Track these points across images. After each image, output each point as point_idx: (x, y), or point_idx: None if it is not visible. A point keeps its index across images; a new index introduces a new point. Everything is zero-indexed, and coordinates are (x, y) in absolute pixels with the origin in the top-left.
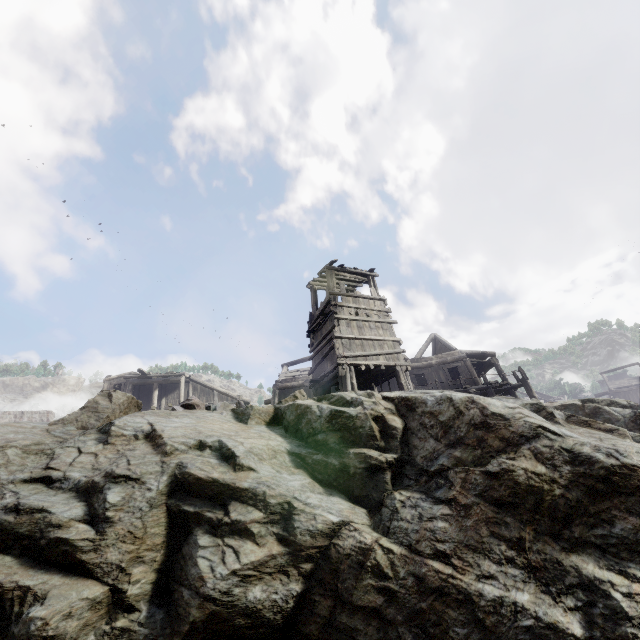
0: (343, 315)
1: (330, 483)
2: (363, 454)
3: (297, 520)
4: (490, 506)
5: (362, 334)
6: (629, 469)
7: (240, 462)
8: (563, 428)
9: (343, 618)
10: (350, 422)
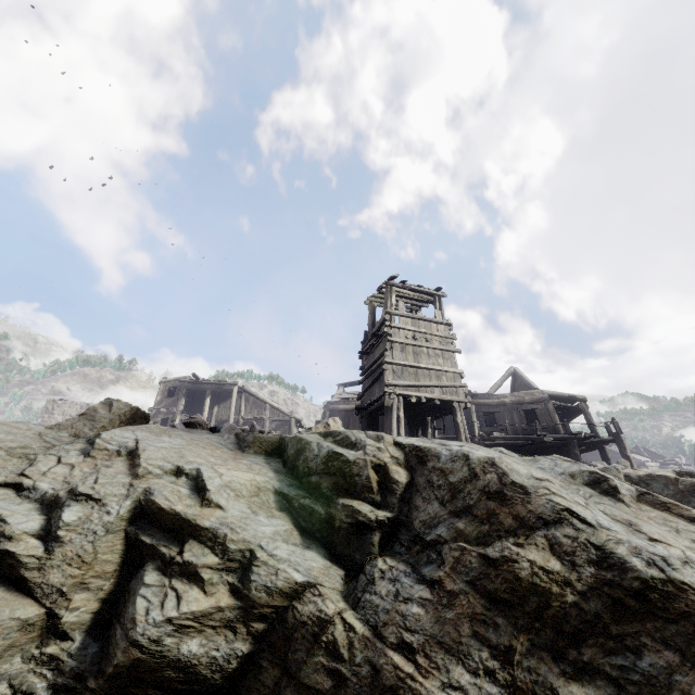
0: (398, 338)
1: (313, 533)
2: (351, 507)
3: (255, 572)
4: (481, 599)
5: (418, 361)
6: (676, 587)
7: (209, 497)
8: (626, 508)
9: (287, 693)
10: (346, 467)
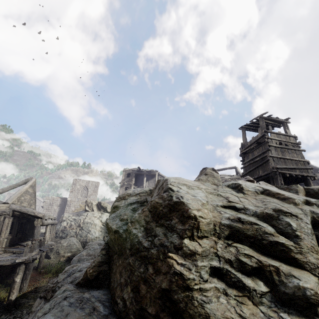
0: (272, 144)
1: None
2: None
3: None
4: None
5: (284, 156)
6: None
7: None
8: None
9: None
10: None
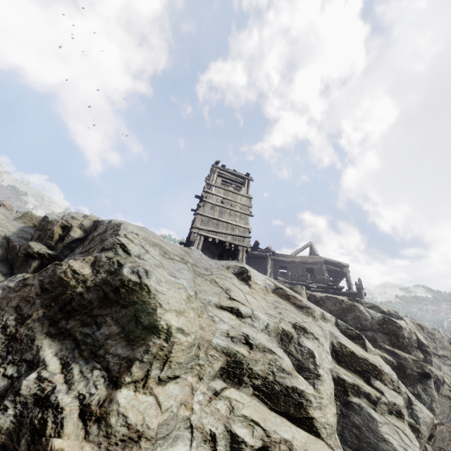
0: (210, 200)
1: (10, 261)
2: (27, 243)
3: None
4: (38, 289)
5: (221, 217)
6: (140, 287)
7: None
8: (247, 289)
9: None
10: (46, 225)
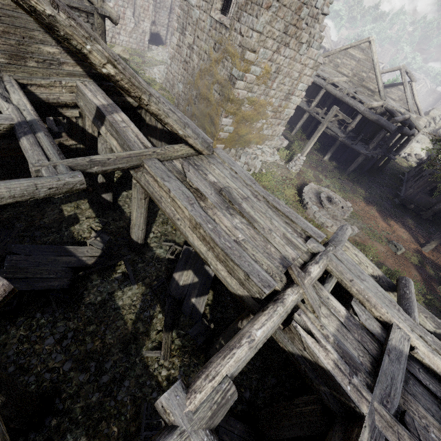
0: None
1: None
2: None
3: None
4: None
5: None
6: None
7: None
8: None
9: None
10: None
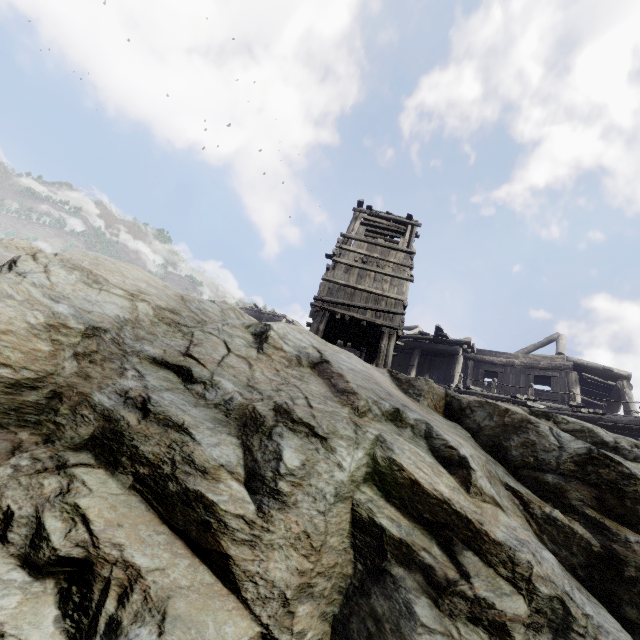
0: (344, 259)
1: None
2: None
3: None
4: None
5: (359, 283)
6: None
7: None
8: (252, 353)
9: None
10: None
